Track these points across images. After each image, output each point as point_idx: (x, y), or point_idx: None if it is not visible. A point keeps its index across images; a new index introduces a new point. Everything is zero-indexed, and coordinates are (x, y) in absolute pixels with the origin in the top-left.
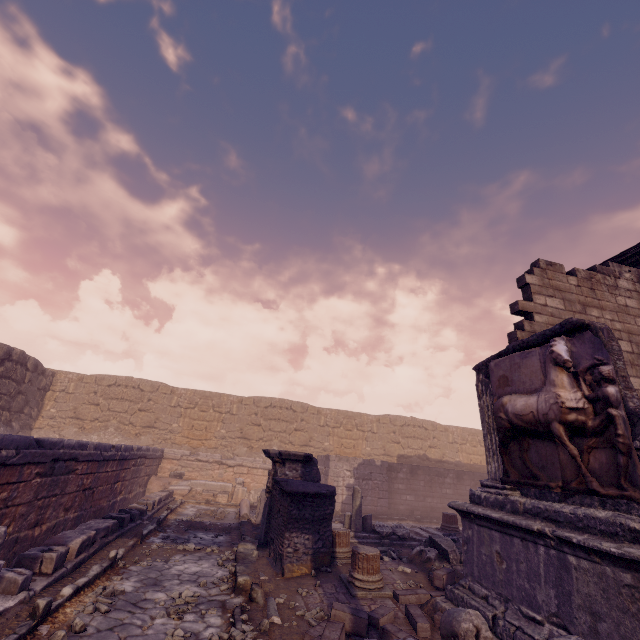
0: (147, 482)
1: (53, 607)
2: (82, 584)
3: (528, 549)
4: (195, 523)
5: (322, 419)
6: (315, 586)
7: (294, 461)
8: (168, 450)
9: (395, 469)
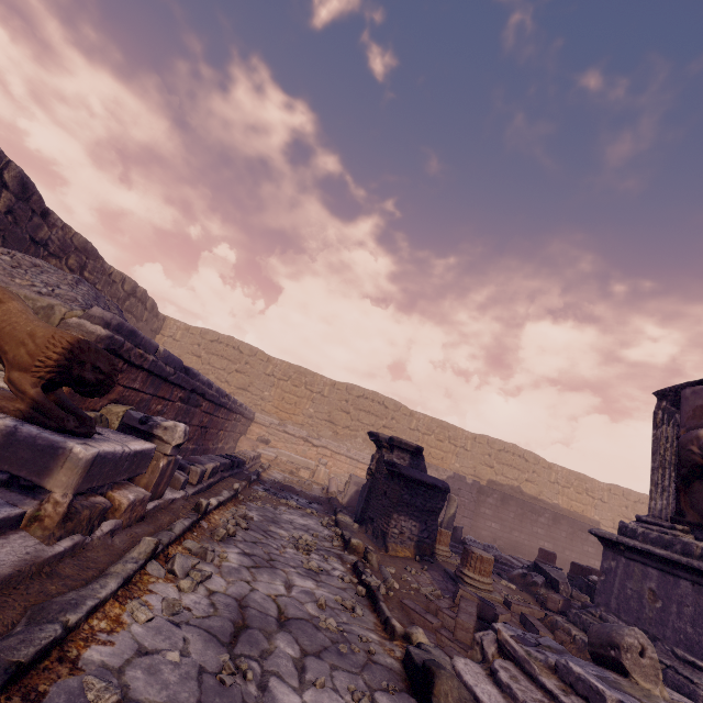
0: (238, 439)
1: (208, 510)
2: (221, 501)
3: (701, 594)
4: (288, 486)
5: (413, 422)
6: (422, 570)
7: (403, 450)
8: (259, 415)
9: (485, 492)
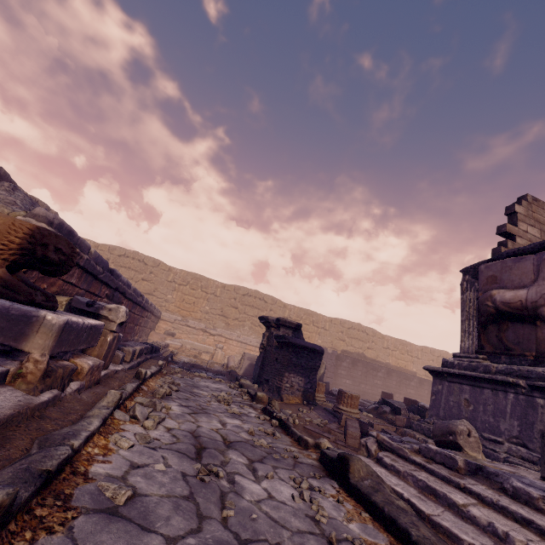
0: (149, 334)
1: (145, 378)
2: (153, 372)
3: (497, 396)
4: (196, 365)
5: (287, 312)
6: (310, 410)
7: (287, 328)
8: (164, 314)
9: (341, 359)
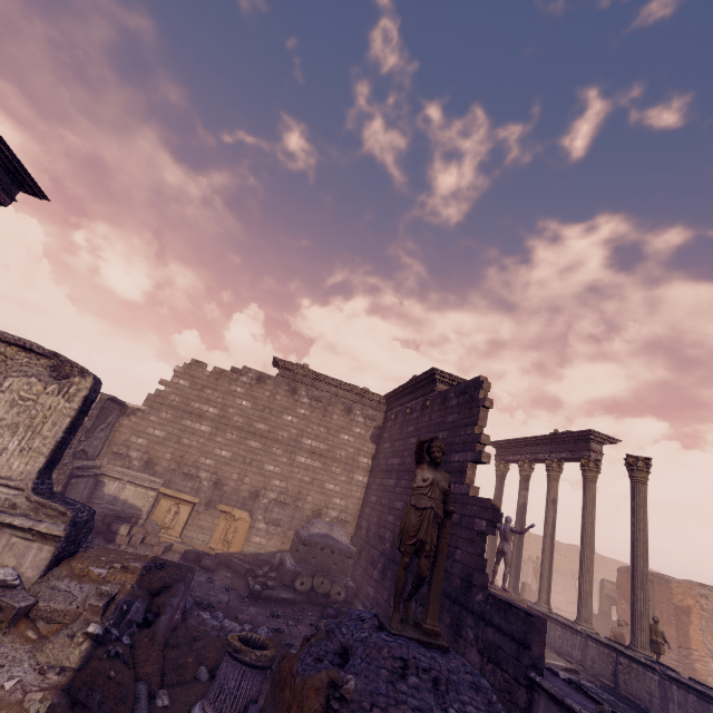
0: None
1: None
2: None
3: None
4: None
5: None
6: None
7: None
8: None
9: None
